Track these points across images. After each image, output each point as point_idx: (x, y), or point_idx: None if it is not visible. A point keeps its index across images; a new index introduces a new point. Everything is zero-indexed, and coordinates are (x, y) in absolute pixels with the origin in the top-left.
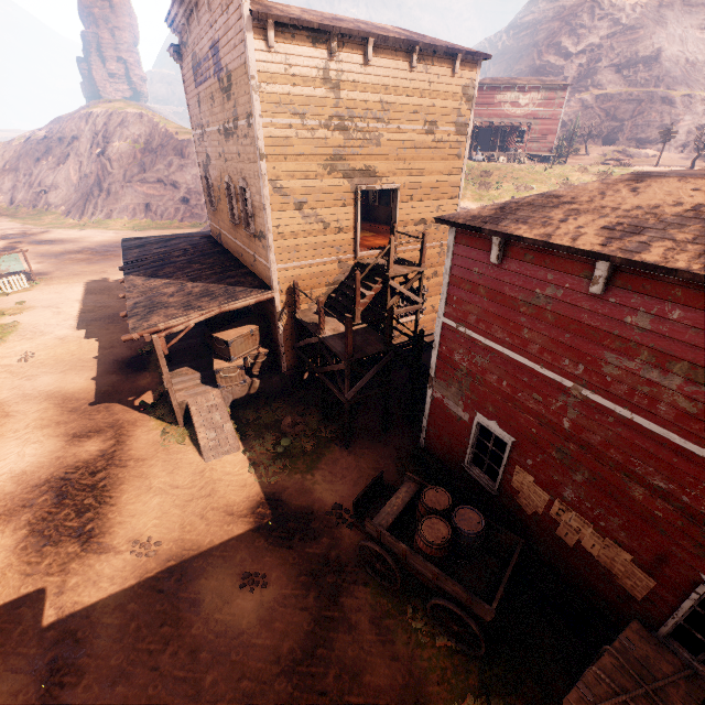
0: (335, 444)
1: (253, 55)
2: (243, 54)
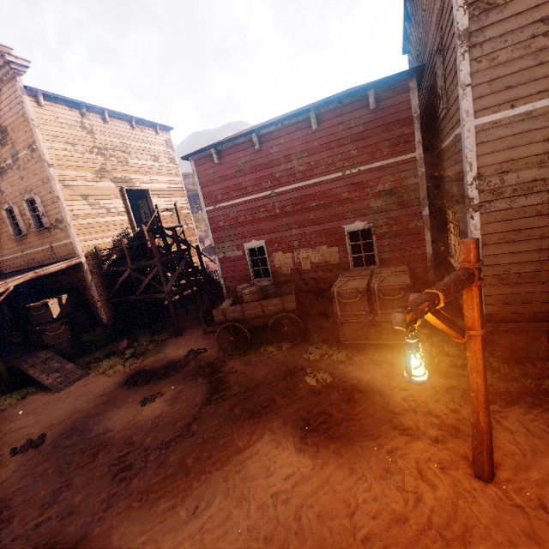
0: (170, 338)
1: (31, 109)
2: (21, 110)
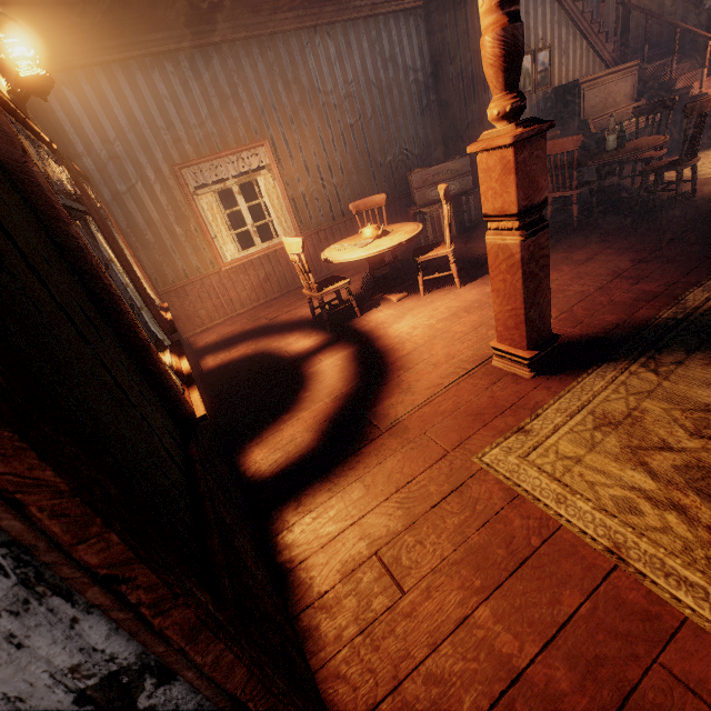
0: None
1: None
2: None
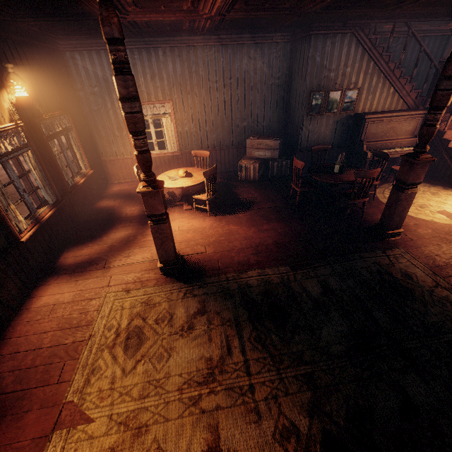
0: None
1: None
2: None
